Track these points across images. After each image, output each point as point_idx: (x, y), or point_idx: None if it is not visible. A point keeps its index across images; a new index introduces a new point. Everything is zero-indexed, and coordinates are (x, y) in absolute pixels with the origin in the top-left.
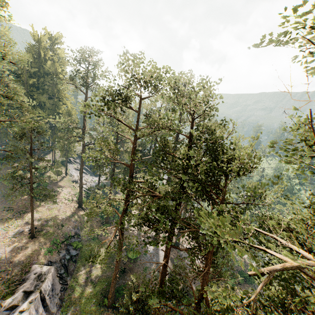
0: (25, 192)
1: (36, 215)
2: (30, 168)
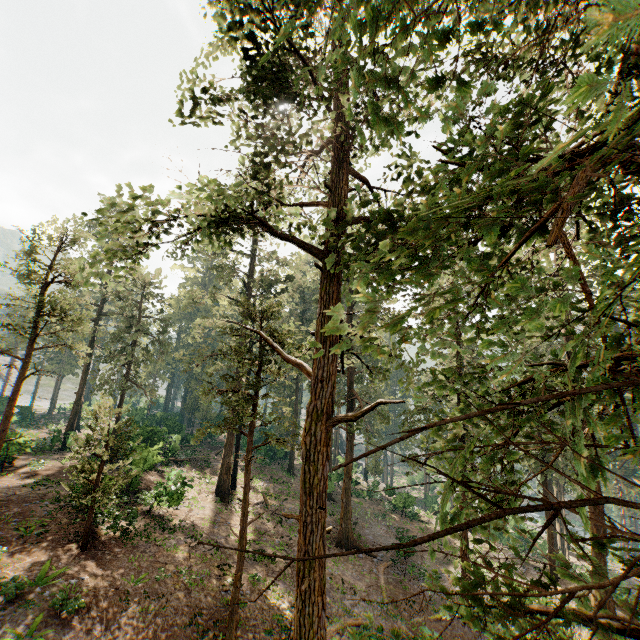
0: (390, 506)
1: (470, 545)
2: None
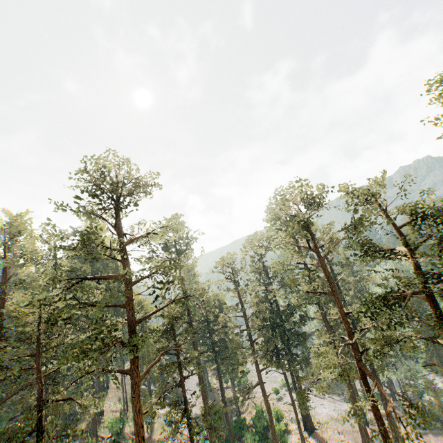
0: None
1: None
2: (181, 380)
